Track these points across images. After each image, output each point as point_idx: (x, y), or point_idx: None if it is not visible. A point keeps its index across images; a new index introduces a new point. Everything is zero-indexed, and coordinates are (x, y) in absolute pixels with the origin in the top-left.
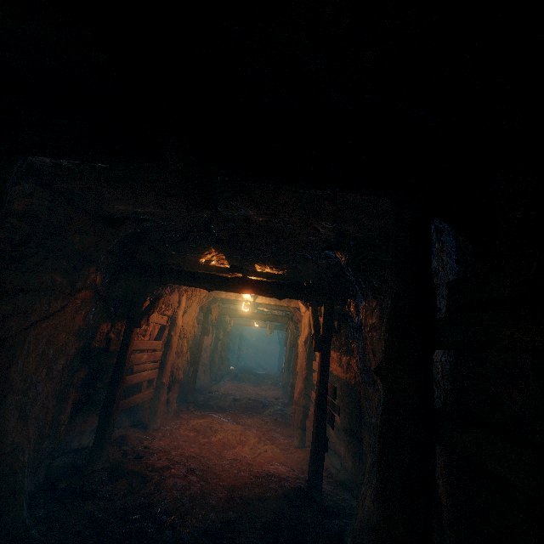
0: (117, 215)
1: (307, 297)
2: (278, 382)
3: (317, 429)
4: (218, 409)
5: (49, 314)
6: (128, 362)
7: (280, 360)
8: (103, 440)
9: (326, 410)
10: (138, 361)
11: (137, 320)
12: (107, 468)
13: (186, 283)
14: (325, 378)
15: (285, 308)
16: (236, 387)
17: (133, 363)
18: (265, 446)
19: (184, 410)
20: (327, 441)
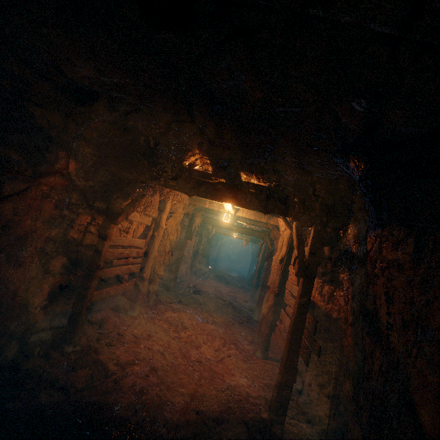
0: (84, 88)
1: (296, 215)
2: (247, 286)
3: (287, 360)
4: (193, 303)
5: (3, 196)
6: (104, 257)
7: (250, 267)
8: (74, 327)
9: (301, 341)
10: (119, 256)
11: (114, 217)
12: (77, 352)
13: (165, 184)
14: (305, 308)
15: (263, 225)
16: (211, 285)
17: (113, 257)
18: (229, 351)
19: (162, 301)
20: (296, 372)
